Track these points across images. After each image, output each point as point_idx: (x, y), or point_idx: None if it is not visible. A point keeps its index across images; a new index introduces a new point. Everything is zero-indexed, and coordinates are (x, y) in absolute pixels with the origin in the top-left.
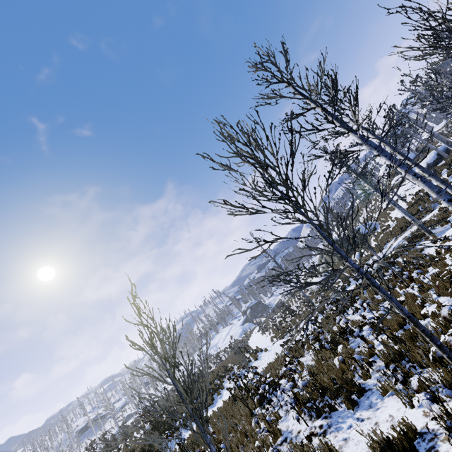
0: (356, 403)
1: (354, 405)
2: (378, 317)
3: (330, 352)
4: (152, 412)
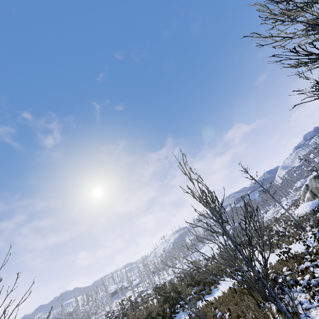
0: None
1: None
2: None
3: None
4: (163, 288)
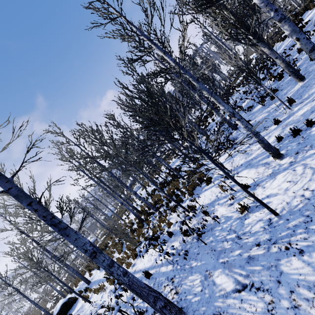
0: None
1: None
2: None
3: None
4: None
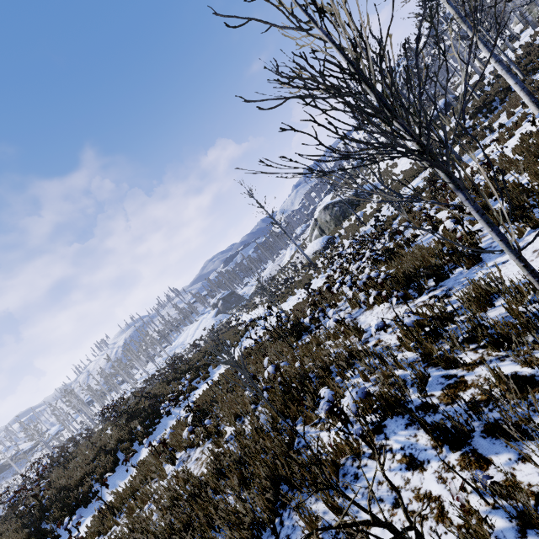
0: (479, 259)
1: (477, 261)
2: (474, 188)
3: (388, 262)
4: (123, 402)
